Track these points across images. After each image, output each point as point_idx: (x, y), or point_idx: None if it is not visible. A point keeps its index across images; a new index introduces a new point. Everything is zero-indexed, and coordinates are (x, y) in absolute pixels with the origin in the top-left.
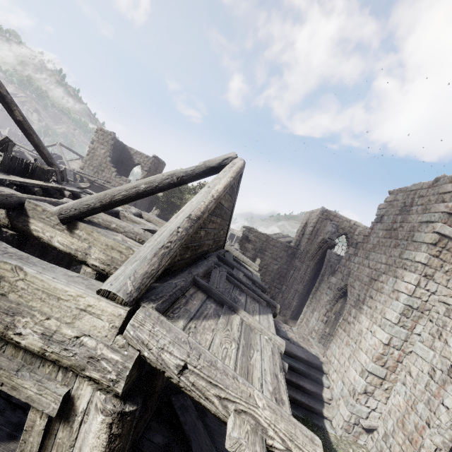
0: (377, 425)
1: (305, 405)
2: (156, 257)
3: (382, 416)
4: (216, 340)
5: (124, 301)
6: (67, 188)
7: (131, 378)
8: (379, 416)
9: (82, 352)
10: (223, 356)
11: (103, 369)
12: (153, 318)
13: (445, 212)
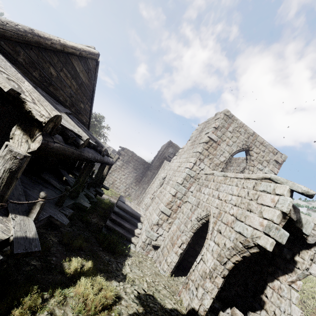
0: (161, 244)
1: (121, 234)
2: None
3: (164, 239)
4: None
5: None
6: None
7: None
8: (163, 239)
9: None
10: None
11: None
12: None
13: (214, 127)
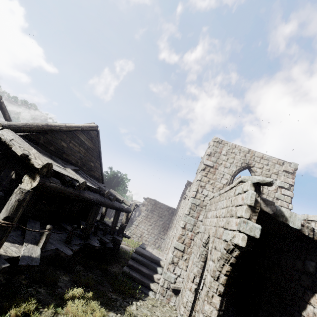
0: (180, 287)
1: (138, 280)
2: (22, 124)
3: (184, 280)
4: None
5: (2, 125)
6: None
7: None
8: (182, 280)
9: None
10: None
11: None
12: (10, 131)
13: (207, 155)
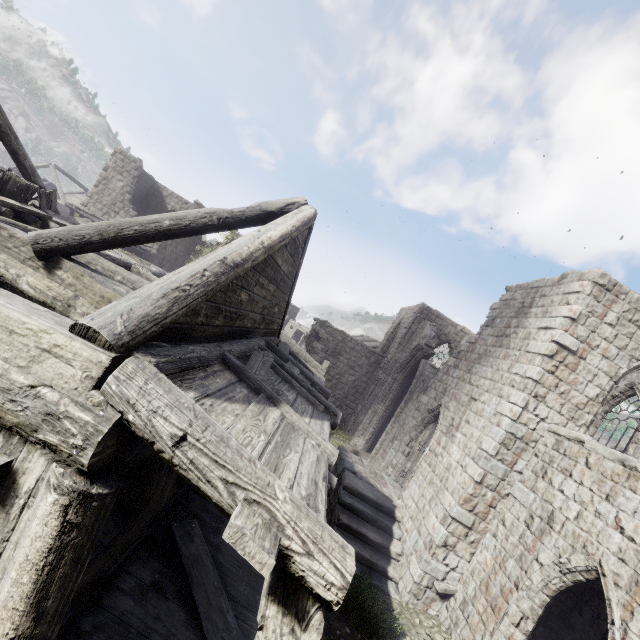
0: (455, 589)
1: (365, 559)
2: (165, 299)
3: (463, 577)
4: (238, 425)
5: (108, 344)
6: (55, 219)
7: (105, 450)
8: (459, 577)
9: (37, 406)
10: (244, 443)
11: (65, 431)
12: (148, 372)
13: (567, 317)
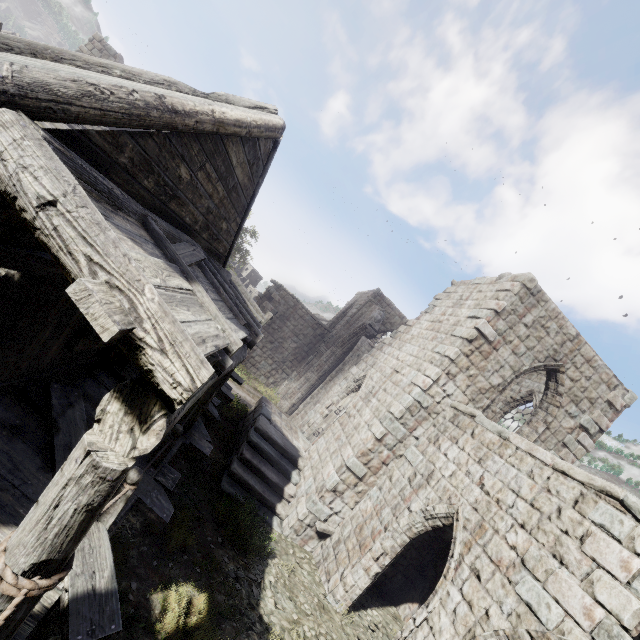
0: (334, 531)
1: (257, 493)
2: (75, 84)
3: (343, 522)
4: (132, 253)
5: None
6: None
7: None
8: (340, 522)
9: None
10: None
11: None
12: (30, 132)
13: (493, 310)
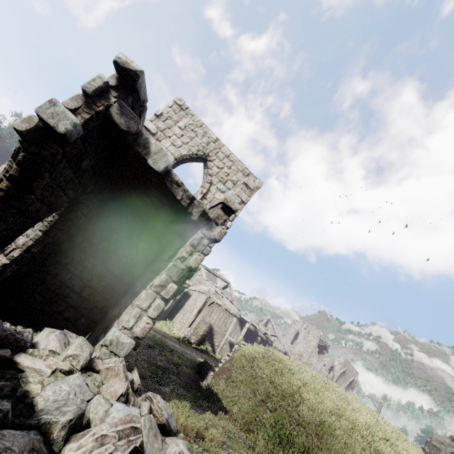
0: None
1: None
2: None
3: None
4: None
5: None
6: None
7: None
8: None
9: None
10: None
11: None
12: None
13: (154, 115)
